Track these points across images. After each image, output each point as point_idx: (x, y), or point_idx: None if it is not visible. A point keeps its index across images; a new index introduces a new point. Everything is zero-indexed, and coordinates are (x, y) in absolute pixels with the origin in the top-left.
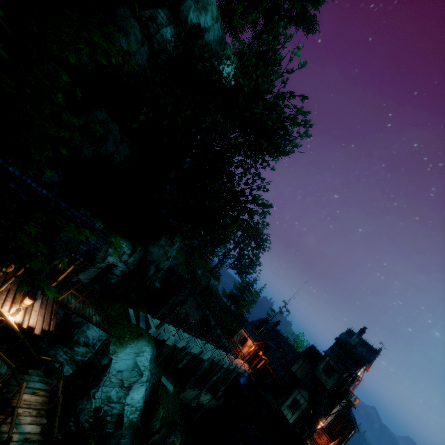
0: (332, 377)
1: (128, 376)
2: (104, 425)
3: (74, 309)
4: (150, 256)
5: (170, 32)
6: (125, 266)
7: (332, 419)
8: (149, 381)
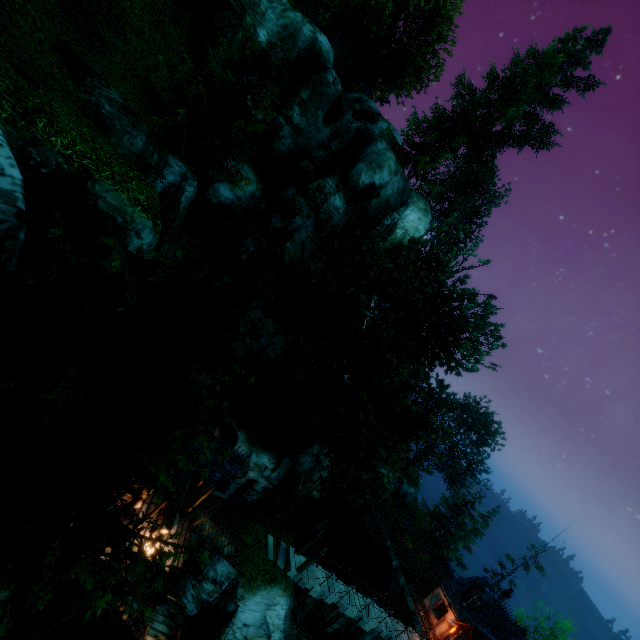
0: None
1: (254, 634)
2: None
3: (207, 536)
4: (300, 467)
5: (339, 199)
6: (267, 482)
7: None
8: None
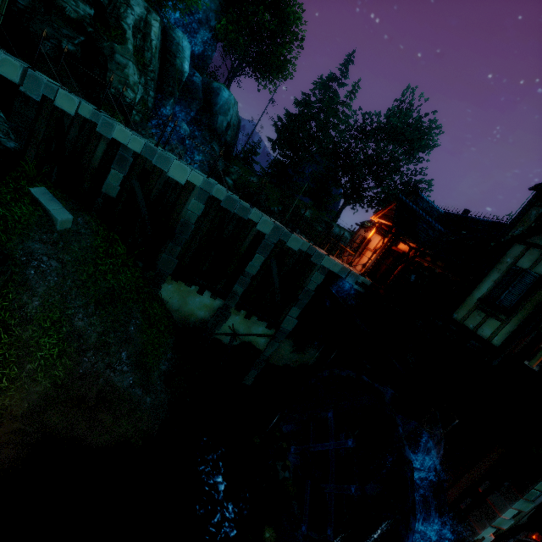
0: None
1: None
2: None
3: None
4: None
5: None
6: None
7: None
8: None
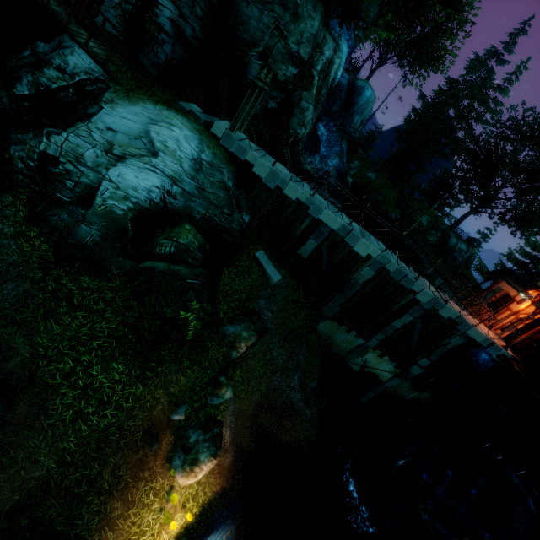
0: None
1: (126, 143)
2: (57, 187)
3: None
4: (244, 30)
5: None
6: (174, 8)
7: None
8: (183, 189)
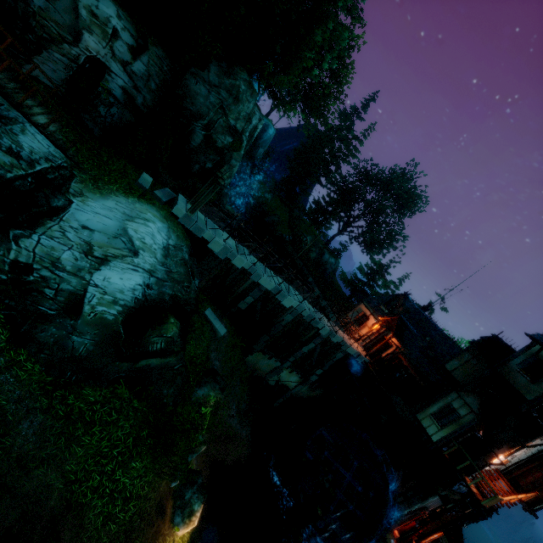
0: (542, 382)
1: (105, 243)
2: (36, 299)
3: None
4: (191, 103)
5: None
6: (128, 79)
7: (522, 461)
8: (158, 278)
